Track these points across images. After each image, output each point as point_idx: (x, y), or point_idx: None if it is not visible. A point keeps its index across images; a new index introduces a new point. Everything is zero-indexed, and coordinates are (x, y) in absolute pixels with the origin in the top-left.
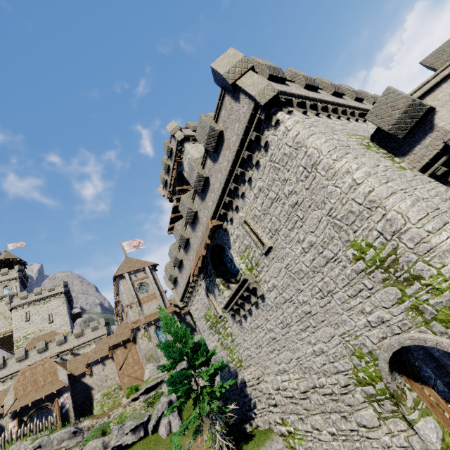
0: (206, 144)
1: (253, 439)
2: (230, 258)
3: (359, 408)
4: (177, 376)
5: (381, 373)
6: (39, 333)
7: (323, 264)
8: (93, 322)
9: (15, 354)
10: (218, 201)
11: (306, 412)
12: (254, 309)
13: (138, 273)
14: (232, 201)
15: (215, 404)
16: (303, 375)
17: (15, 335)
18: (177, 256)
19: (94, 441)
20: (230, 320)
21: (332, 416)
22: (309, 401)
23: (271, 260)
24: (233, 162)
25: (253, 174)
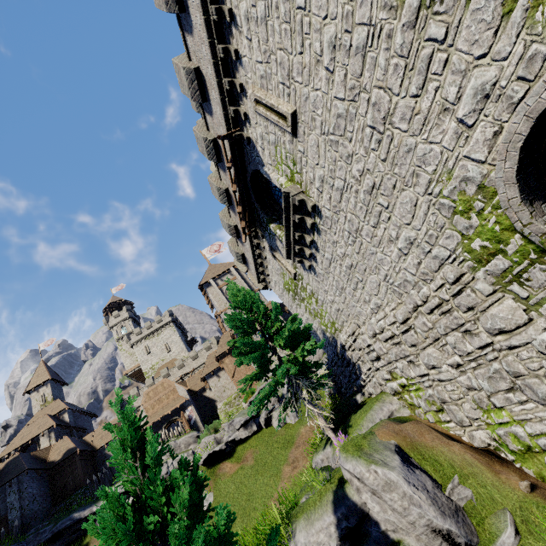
0: (166, 4)
1: (362, 408)
2: (279, 189)
3: (486, 305)
4: (242, 347)
5: (507, 213)
6: (162, 363)
7: (360, 67)
8: (205, 342)
9: (146, 382)
10: (220, 97)
11: (413, 349)
12: (318, 238)
13: (224, 276)
14: (233, 82)
15: (293, 369)
16: (399, 299)
17: (142, 368)
18: (229, 222)
19: (206, 438)
20: (304, 274)
21: (448, 339)
22: (413, 332)
23: (303, 138)
24: (201, 3)
25: (231, 0)
